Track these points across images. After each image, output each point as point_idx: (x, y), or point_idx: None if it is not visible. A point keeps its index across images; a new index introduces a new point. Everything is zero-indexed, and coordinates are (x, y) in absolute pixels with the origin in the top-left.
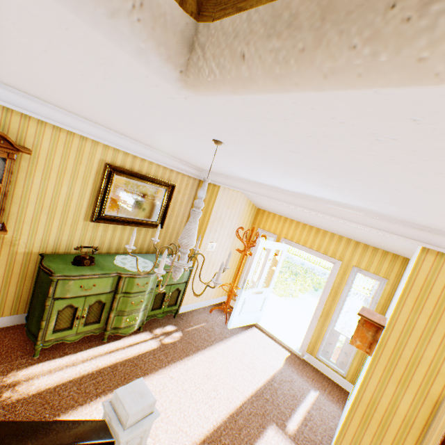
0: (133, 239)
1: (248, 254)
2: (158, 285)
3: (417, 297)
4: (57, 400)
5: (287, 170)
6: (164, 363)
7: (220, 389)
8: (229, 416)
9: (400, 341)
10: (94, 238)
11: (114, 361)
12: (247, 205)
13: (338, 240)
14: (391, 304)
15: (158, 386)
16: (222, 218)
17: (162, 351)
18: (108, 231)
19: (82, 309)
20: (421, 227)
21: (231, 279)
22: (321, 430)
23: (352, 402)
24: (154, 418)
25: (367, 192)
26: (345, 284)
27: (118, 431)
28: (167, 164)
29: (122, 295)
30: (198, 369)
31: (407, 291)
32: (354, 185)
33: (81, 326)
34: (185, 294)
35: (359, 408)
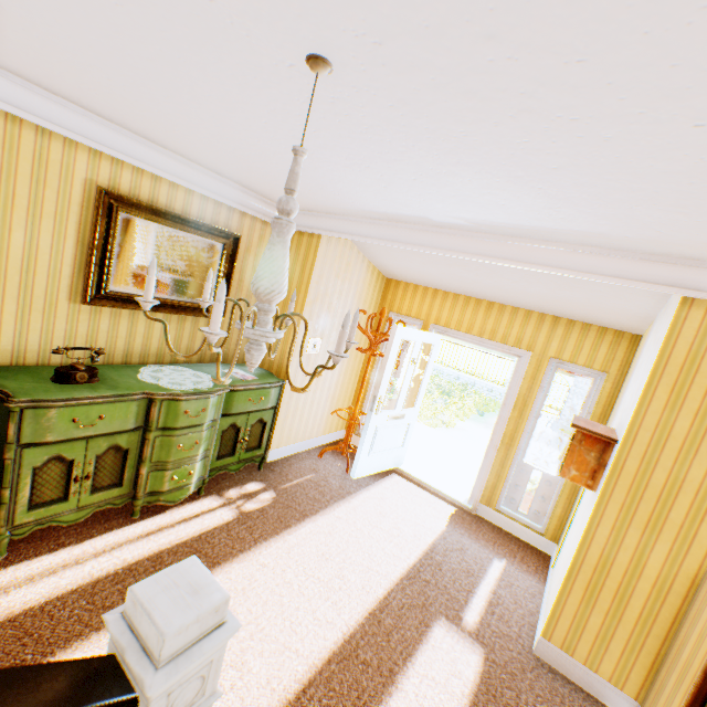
0: (152, 282)
1: (377, 354)
2: (224, 414)
3: (675, 384)
4: (48, 627)
5: (459, 140)
6: (248, 544)
7: (349, 573)
8: (369, 616)
9: (646, 459)
10: (95, 336)
11: (156, 550)
12: (369, 273)
13: (524, 319)
14: (617, 409)
15: (241, 582)
16: (328, 295)
17: (242, 524)
18: (120, 324)
19: (83, 462)
20: (683, 261)
21: (350, 401)
22: (517, 617)
23: (568, 567)
24: (227, 636)
25: (618, 166)
26: (538, 389)
27: (142, 675)
28: (222, 195)
29: (159, 433)
30: (308, 547)
31: (658, 376)
32: (599, 145)
33: (86, 494)
34: (274, 429)
35: (580, 575)
